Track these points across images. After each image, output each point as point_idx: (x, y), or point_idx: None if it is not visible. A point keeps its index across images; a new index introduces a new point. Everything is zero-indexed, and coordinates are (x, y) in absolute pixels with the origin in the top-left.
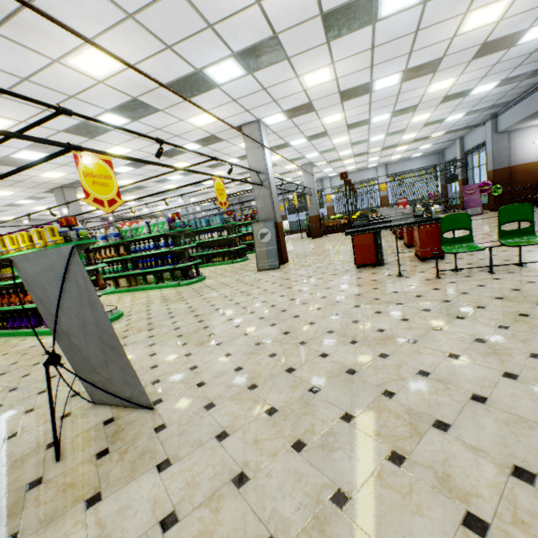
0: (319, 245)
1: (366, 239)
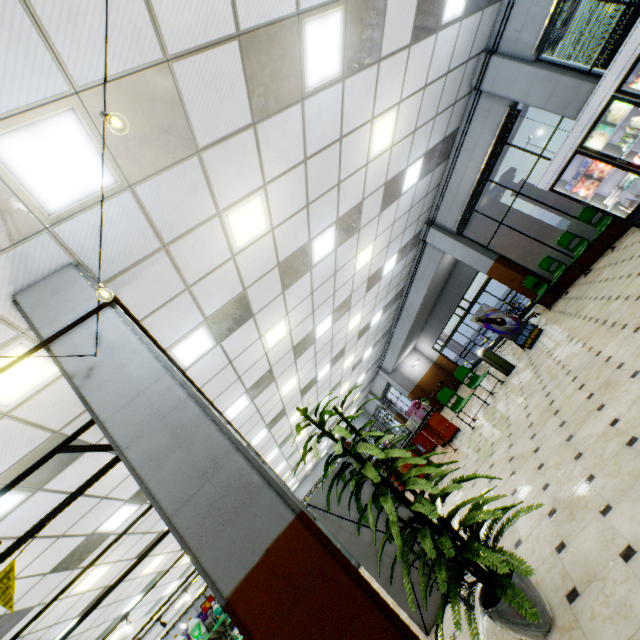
0: None
1: None
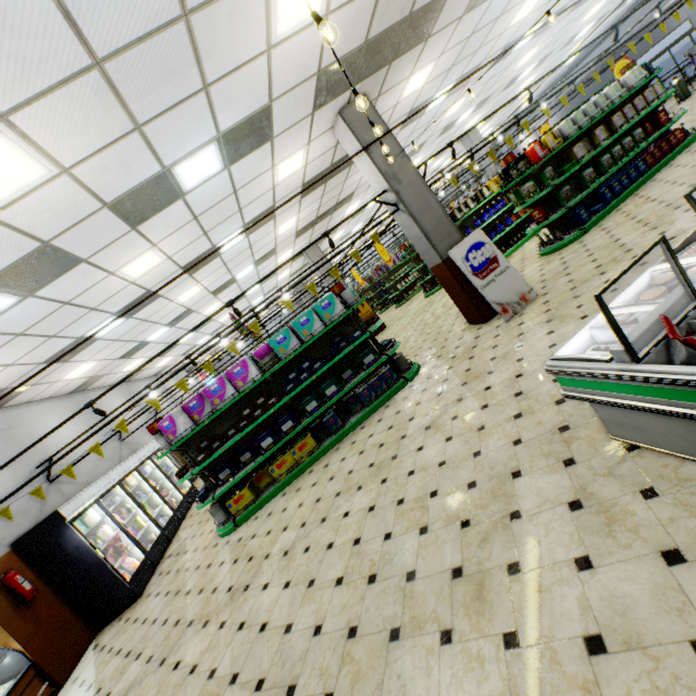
0: None
1: None
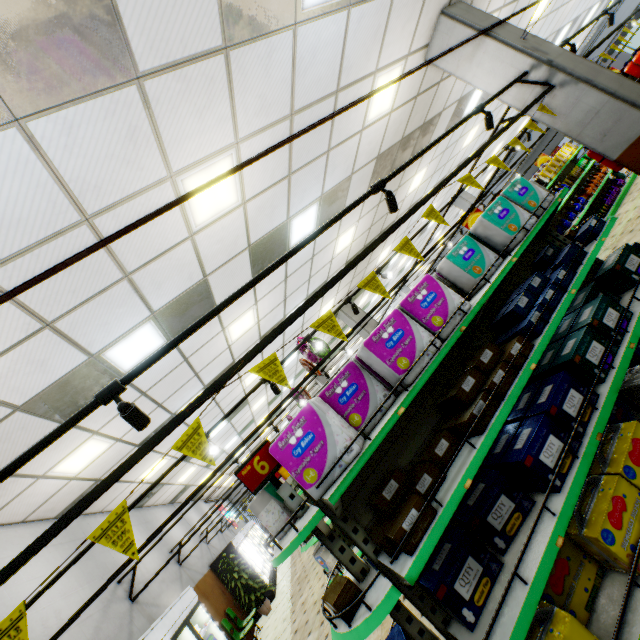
0: None
1: None
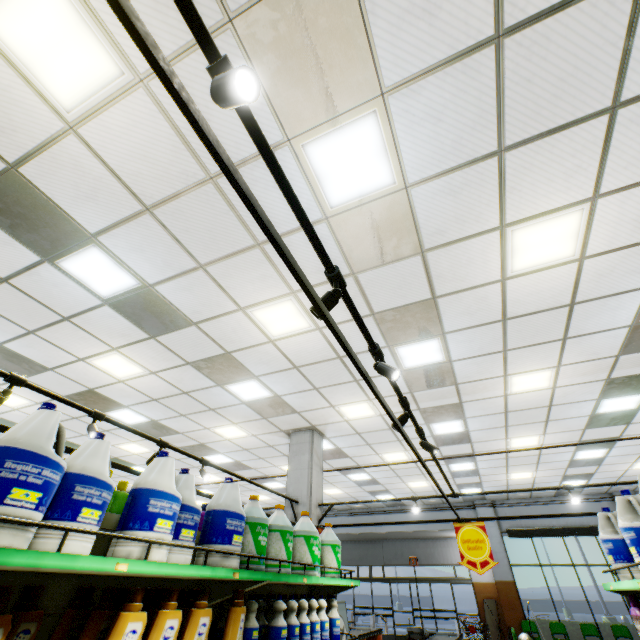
0: None
1: None
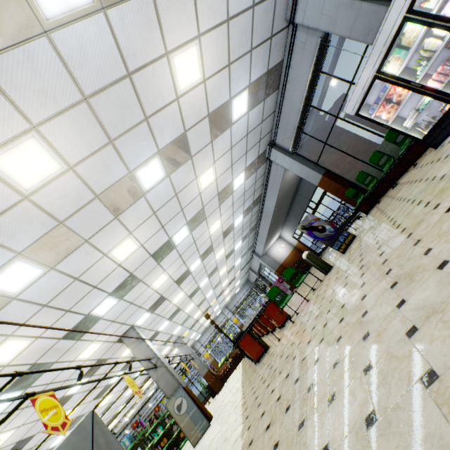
0: (226, 388)
1: (247, 339)
